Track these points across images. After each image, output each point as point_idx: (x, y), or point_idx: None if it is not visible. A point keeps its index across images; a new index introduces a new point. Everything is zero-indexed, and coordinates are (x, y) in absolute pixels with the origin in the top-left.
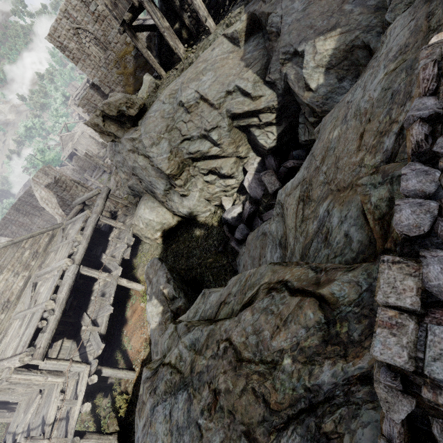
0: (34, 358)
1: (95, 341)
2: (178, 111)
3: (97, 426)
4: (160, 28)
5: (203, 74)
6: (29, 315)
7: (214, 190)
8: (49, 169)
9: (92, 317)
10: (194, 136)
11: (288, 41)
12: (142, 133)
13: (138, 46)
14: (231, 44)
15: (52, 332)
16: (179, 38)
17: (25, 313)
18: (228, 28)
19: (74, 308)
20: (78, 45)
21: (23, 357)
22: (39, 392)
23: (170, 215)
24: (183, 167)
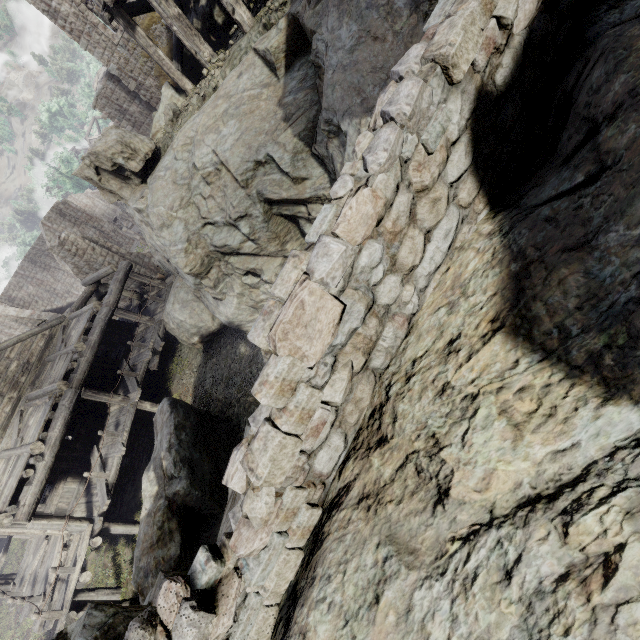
0: (17, 520)
1: (101, 492)
2: (194, 178)
3: (116, 579)
4: (165, 17)
5: (224, 122)
6: (14, 457)
7: (258, 297)
8: (65, 206)
9: (103, 454)
10: (218, 221)
11: (331, 102)
12: (149, 205)
13: (140, 42)
14: (267, 69)
15: (41, 484)
16: (209, 23)
17: (9, 454)
18: (262, 36)
19: (82, 438)
20: (75, 7)
21: (1, 519)
22: (45, 536)
23: (209, 315)
24: (211, 261)
